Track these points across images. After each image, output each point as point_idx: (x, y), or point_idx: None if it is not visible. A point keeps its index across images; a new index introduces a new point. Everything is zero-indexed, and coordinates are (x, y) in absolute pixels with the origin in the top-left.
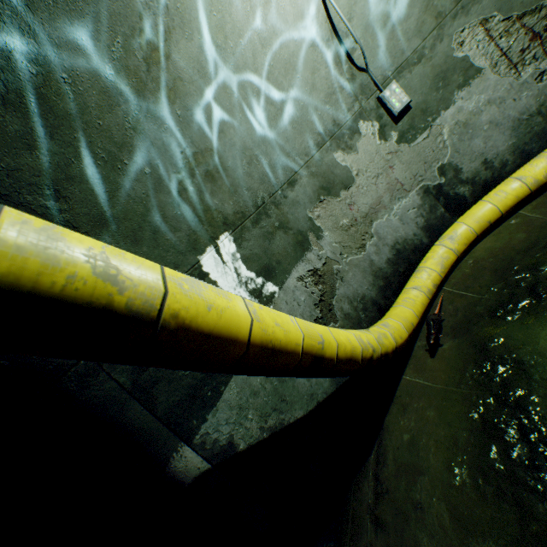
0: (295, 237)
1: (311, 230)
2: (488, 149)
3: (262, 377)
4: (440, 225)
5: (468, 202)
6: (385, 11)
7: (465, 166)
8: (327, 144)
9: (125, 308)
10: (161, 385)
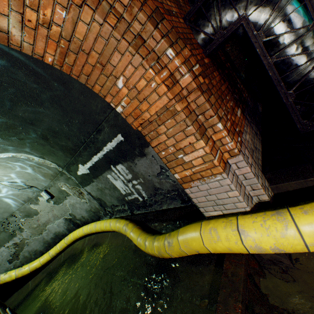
0: (10, 233)
1: (19, 229)
2: (82, 213)
3: None
4: (73, 229)
5: (81, 225)
6: (31, 177)
7: (77, 215)
8: (27, 203)
9: None
10: None
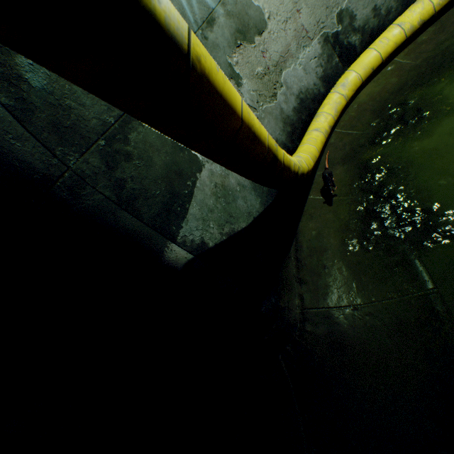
0: None
1: (232, 77)
2: None
3: (213, 200)
4: (334, 75)
5: (357, 52)
6: None
7: (359, 13)
8: None
9: (165, 26)
10: (141, 201)
